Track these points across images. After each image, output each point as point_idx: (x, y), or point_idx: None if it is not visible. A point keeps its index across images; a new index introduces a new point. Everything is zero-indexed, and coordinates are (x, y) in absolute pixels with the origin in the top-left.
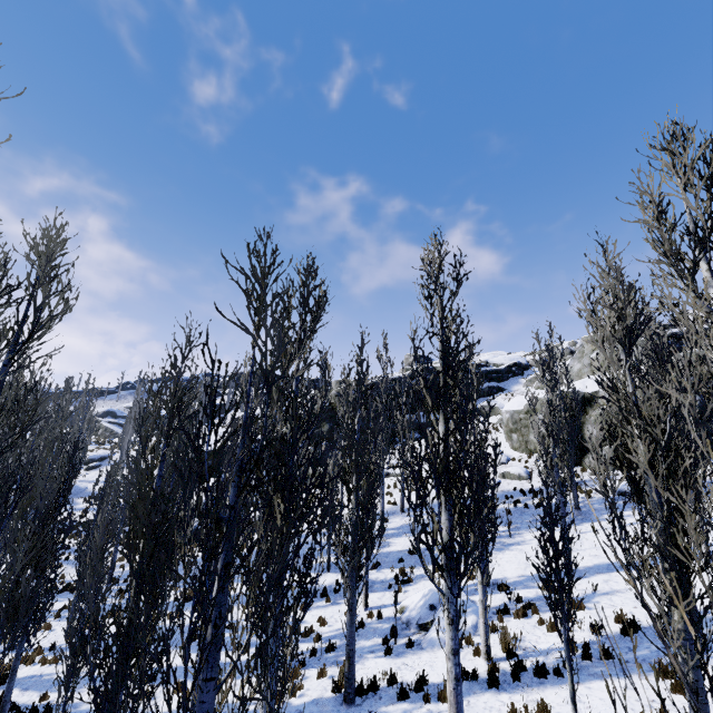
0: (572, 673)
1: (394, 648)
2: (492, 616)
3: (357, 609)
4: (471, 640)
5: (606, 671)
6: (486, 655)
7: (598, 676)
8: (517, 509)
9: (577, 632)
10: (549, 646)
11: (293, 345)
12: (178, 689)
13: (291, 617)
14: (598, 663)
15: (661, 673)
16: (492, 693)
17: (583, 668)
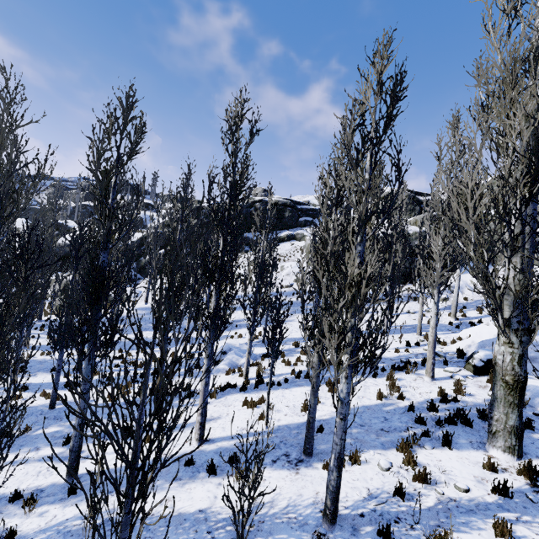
0: (271, 382)
1: (195, 373)
2: (259, 358)
3: (179, 353)
4: (241, 369)
5: (304, 383)
6: (245, 376)
7: (298, 386)
8: (298, 301)
9: (300, 366)
10: (281, 372)
11: (110, 166)
12: (44, 394)
13: (133, 356)
14: (302, 380)
15: (328, 384)
16: (241, 394)
17: (293, 382)
